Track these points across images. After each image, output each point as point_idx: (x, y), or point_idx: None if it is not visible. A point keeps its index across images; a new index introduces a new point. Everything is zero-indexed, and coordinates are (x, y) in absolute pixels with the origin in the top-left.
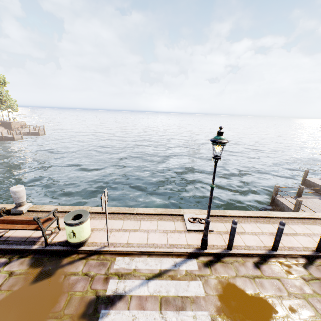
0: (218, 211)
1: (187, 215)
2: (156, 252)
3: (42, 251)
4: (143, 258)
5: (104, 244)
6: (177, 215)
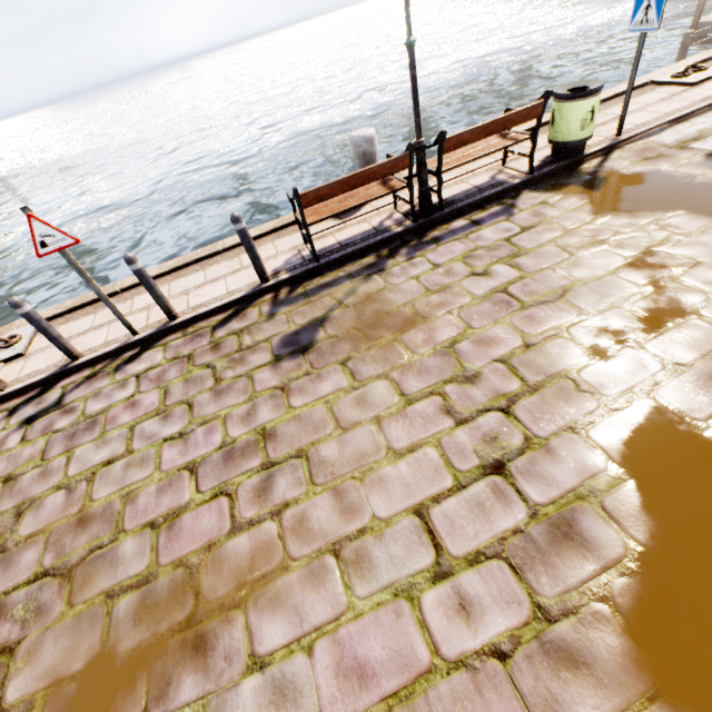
0: (697, 57)
1: (660, 78)
2: (696, 112)
3: (530, 184)
4: (686, 125)
5: (606, 140)
6: (641, 88)
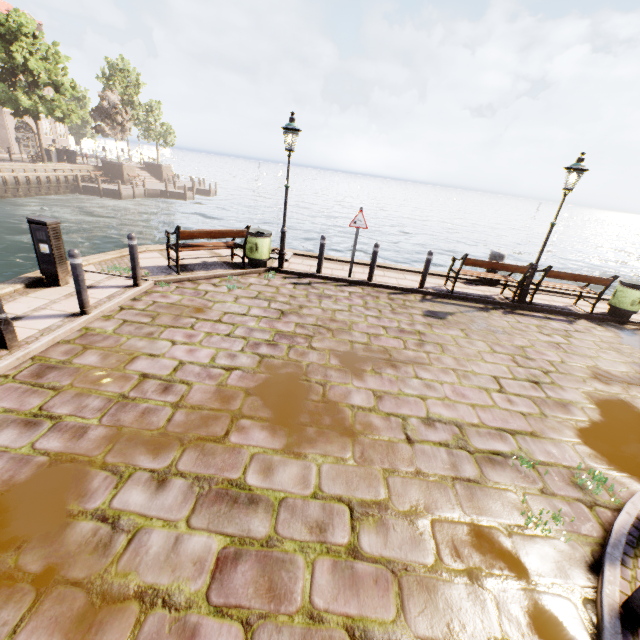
0: None
1: None
2: None
3: (588, 318)
4: None
5: None
6: None
